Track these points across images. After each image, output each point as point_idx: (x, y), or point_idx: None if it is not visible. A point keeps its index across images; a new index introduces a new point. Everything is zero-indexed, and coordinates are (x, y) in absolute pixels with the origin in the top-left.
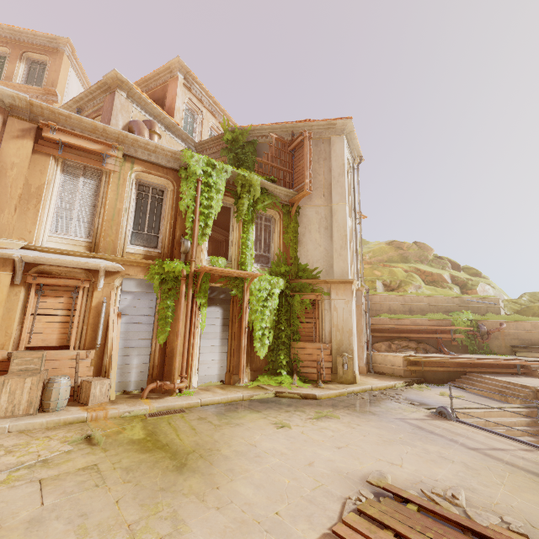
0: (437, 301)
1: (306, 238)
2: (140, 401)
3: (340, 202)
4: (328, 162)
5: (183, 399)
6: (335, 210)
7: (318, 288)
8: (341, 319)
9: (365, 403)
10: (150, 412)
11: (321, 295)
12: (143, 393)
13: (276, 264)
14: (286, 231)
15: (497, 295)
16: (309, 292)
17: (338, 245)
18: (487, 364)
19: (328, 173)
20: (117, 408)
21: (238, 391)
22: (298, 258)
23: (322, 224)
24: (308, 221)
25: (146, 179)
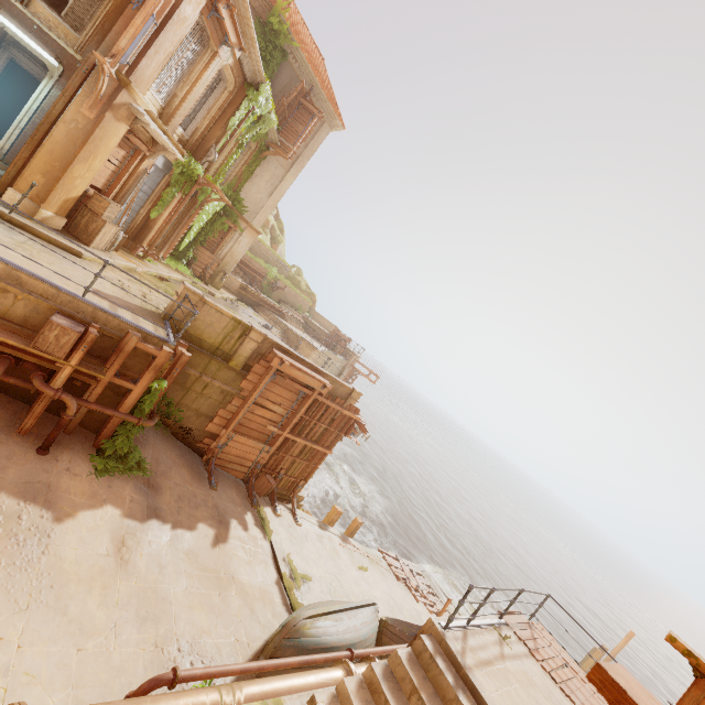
0: (267, 253)
1: (257, 181)
2: (136, 259)
3: (293, 177)
4: (310, 138)
5: (158, 269)
6: (286, 179)
7: (240, 222)
8: (238, 251)
9: (235, 309)
10: (156, 275)
11: (238, 228)
12: (136, 253)
13: (228, 186)
14: (251, 165)
15: (283, 256)
16: (233, 221)
17: (270, 204)
18: (271, 305)
19: (303, 146)
20: (138, 264)
21: (173, 271)
22: (242, 190)
23: (272, 180)
24: (267, 169)
25: (224, 69)
